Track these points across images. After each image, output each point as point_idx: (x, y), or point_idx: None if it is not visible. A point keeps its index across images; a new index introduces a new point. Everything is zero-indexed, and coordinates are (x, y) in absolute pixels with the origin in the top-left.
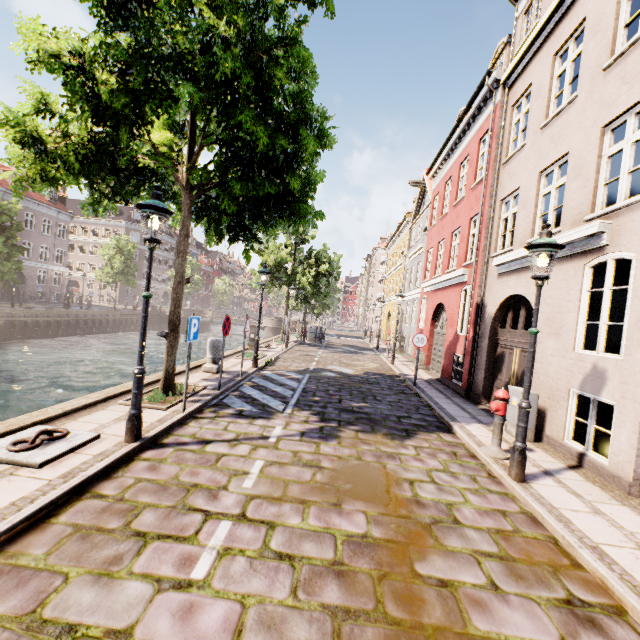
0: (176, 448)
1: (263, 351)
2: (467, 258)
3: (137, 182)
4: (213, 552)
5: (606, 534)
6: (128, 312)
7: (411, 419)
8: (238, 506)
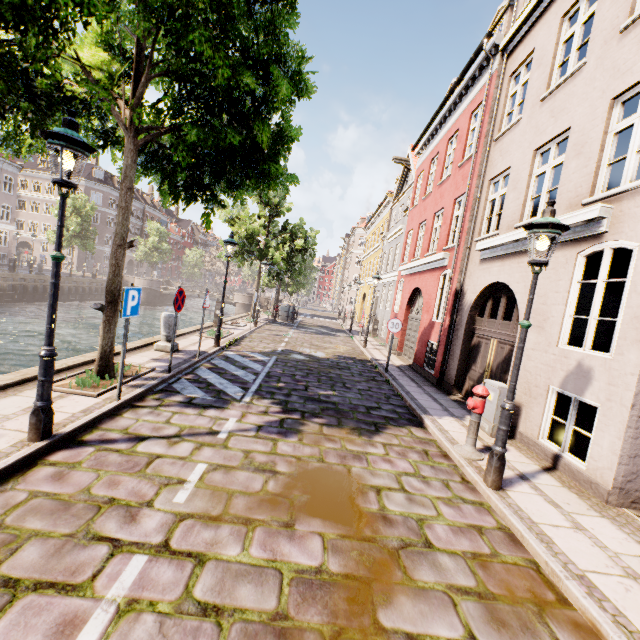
0: (98, 447)
1: (229, 329)
2: (449, 241)
3: (63, 114)
4: (110, 609)
5: (591, 557)
6: (86, 279)
7: (381, 410)
8: (161, 531)
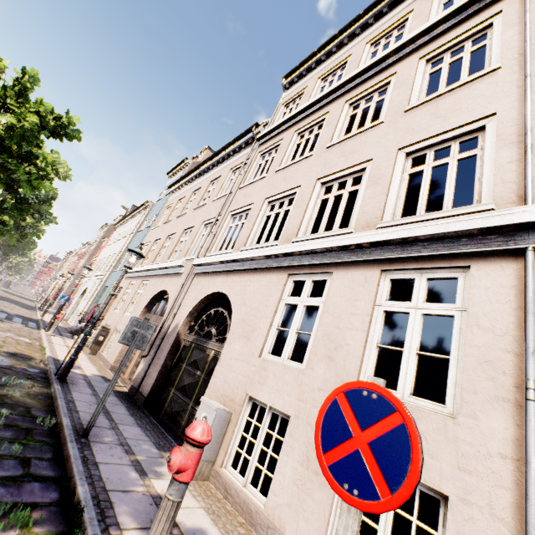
0: None
1: None
2: None
3: None
4: None
5: None
6: None
7: (29, 300)
8: None
